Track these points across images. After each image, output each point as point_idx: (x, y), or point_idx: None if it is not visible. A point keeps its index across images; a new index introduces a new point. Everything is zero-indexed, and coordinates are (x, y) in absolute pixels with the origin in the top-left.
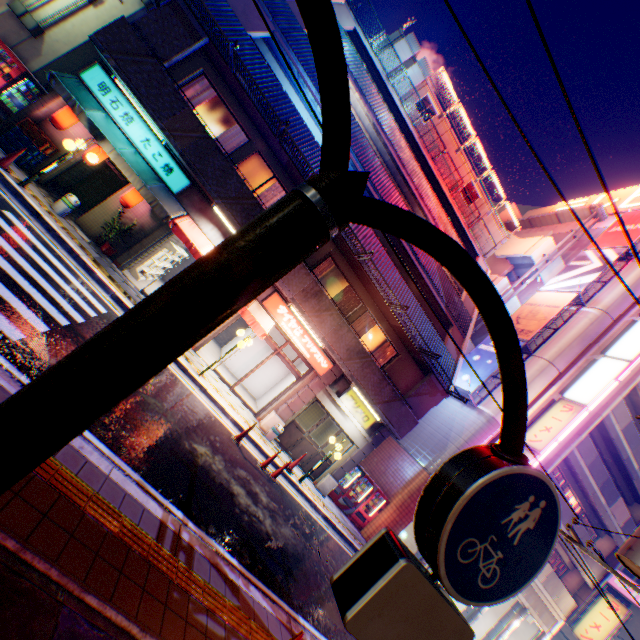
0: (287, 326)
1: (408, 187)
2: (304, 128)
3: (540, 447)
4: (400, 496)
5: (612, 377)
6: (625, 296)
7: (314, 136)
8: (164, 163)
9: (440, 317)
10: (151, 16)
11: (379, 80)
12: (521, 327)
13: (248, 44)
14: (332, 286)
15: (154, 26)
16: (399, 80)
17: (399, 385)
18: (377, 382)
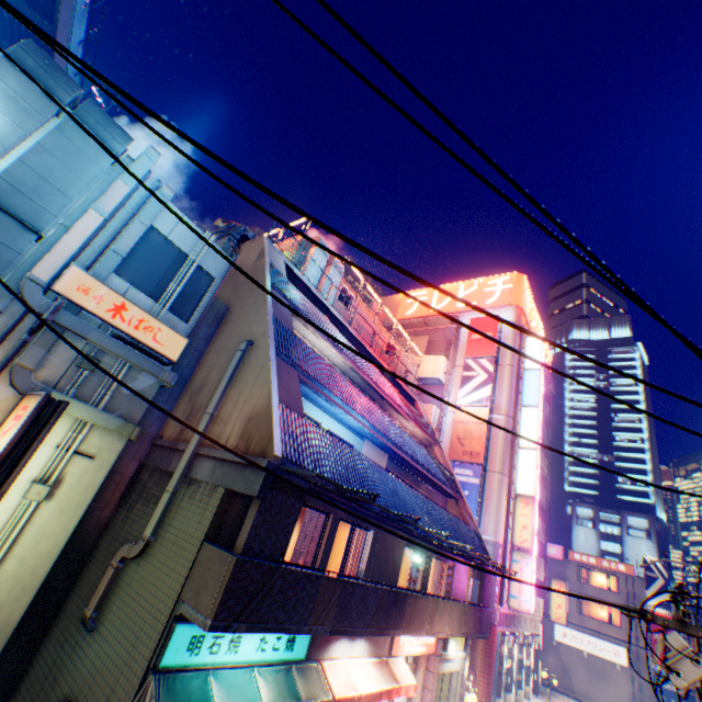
0: (408, 646)
1: (386, 400)
2: (370, 464)
3: (530, 545)
4: (479, 659)
5: (535, 466)
6: (510, 397)
7: (334, 429)
8: (284, 641)
9: (441, 491)
10: (256, 519)
11: (315, 298)
12: (468, 449)
13: (315, 432)
14: (403, 559)
15: (263, 527)
16: (326, 287)
17: (460, 585)
18: (472, 616)
